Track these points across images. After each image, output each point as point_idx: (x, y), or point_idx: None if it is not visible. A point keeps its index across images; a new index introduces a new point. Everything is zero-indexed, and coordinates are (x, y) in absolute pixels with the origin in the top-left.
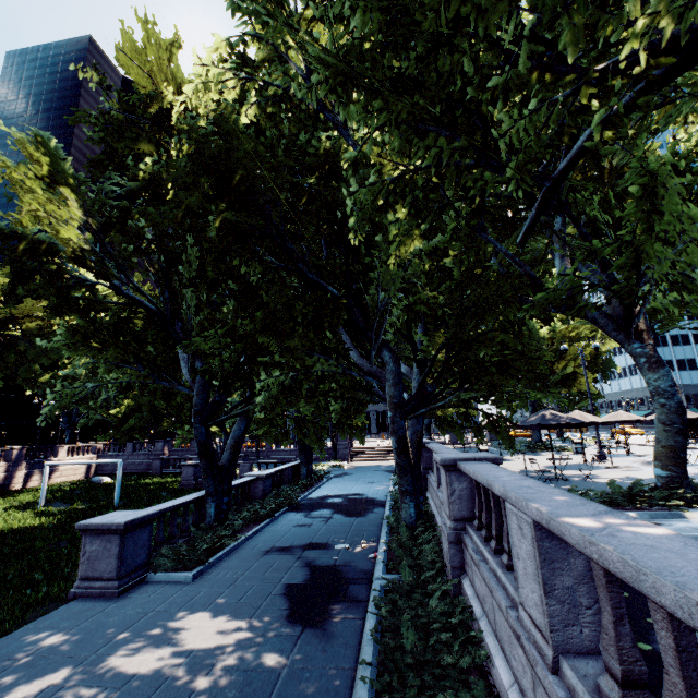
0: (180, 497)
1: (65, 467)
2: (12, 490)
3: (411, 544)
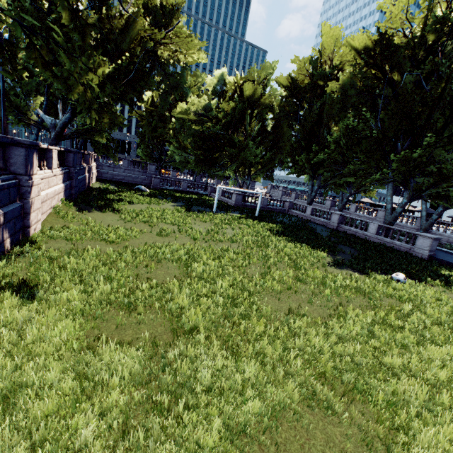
0: (391, 226)
1: (93, 171)
2: (95, 188)
3: (448, 244)
